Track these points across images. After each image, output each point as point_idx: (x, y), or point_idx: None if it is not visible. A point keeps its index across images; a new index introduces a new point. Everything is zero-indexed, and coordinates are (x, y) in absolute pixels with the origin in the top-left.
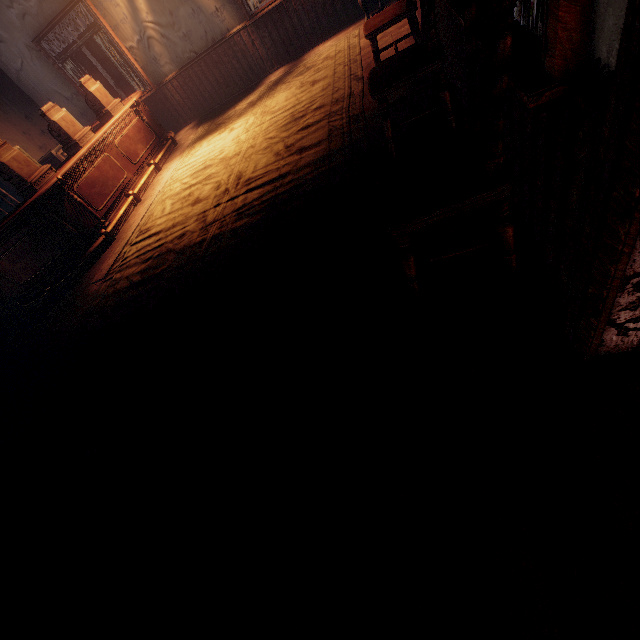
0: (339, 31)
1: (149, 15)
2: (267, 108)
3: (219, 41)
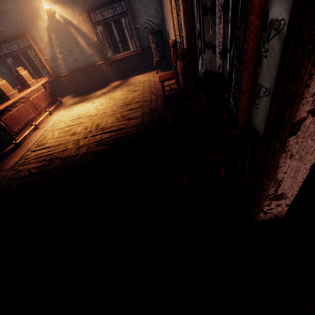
0: (144, 72)
1: (59, 49)
2: (112, 97)
3: (91, 65)
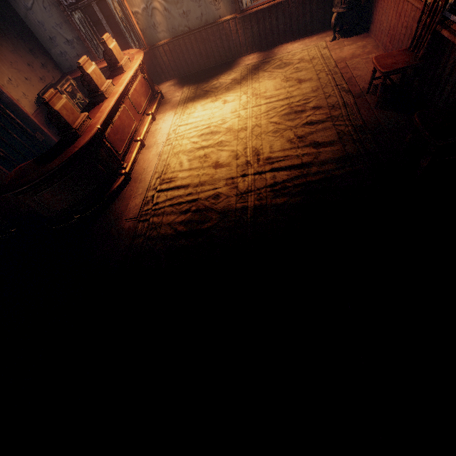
0: (303, 36)
1: None
2: (257, 91)
3: (210, 23)
